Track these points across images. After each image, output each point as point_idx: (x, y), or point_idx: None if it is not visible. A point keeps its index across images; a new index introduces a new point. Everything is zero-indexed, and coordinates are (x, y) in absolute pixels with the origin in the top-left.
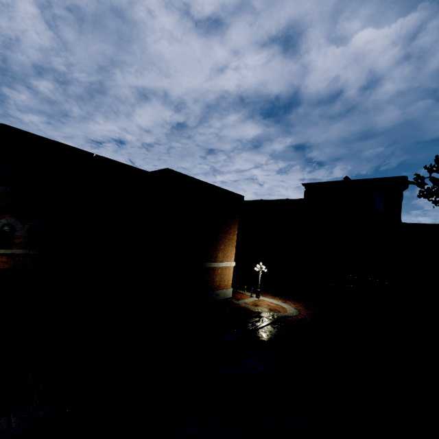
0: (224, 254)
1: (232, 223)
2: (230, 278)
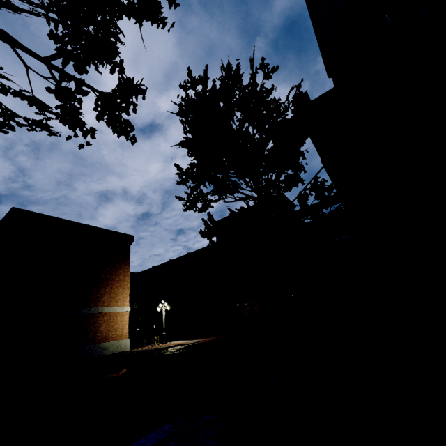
0: (112, 297)
1: (122, 263)
2: (126, 327)
